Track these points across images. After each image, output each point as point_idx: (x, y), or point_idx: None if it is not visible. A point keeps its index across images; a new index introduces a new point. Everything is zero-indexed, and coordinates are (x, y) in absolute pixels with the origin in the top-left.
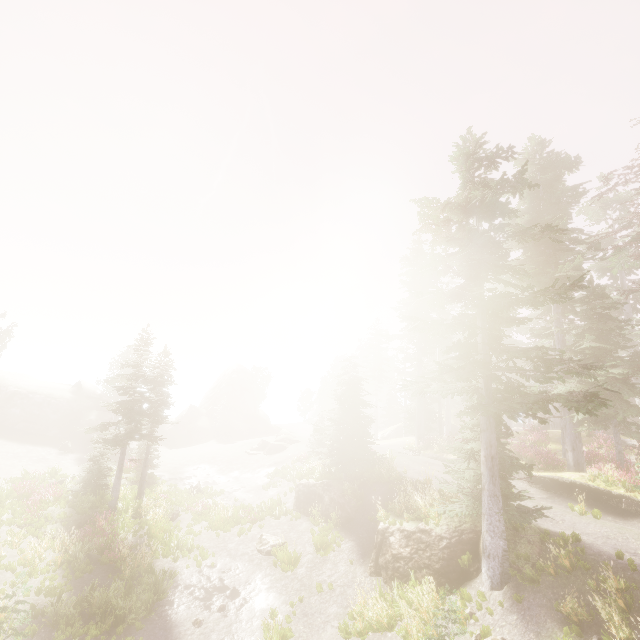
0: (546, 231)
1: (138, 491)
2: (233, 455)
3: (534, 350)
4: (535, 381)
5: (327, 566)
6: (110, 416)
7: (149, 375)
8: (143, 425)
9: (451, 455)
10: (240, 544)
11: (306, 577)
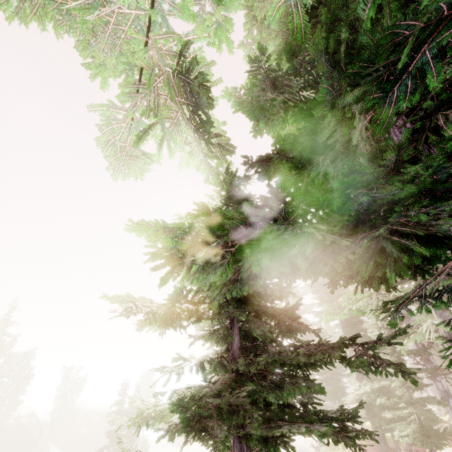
0: None
1: None
2: None
3: None
4: None
5: None
6: None
7: (126, 409)
8: None
9: None
10: None
11: None
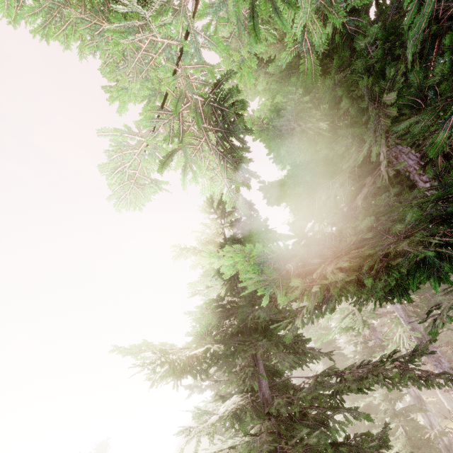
0: None
1: None
2: None
3: None
4: None
5: None
6: None
7: None
8: None
9: None
10: None
11: None
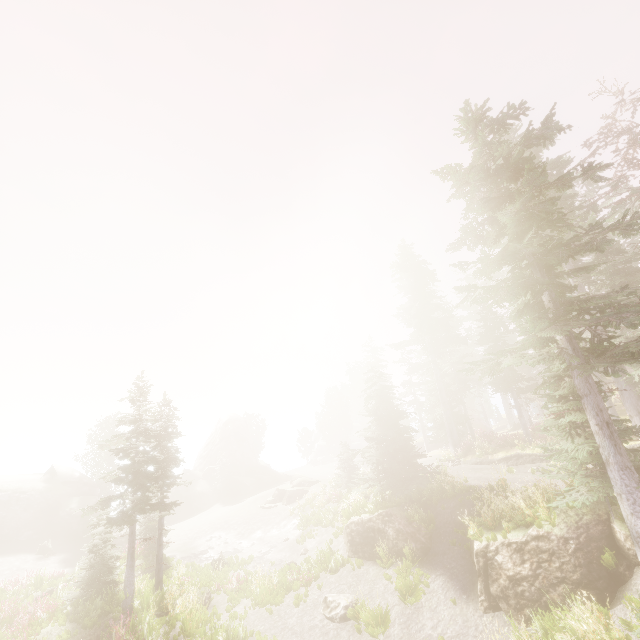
0: (588, 171)
1: (155, 579)
2: (248, 514)
3: (616, 293)
4: (627, 326)
5: (424, 615)
6: (94, 500)
7: (152, 429)
8: (152, 492)
9: (497, 455)
10: (302, 616)
11: (404, 637)
